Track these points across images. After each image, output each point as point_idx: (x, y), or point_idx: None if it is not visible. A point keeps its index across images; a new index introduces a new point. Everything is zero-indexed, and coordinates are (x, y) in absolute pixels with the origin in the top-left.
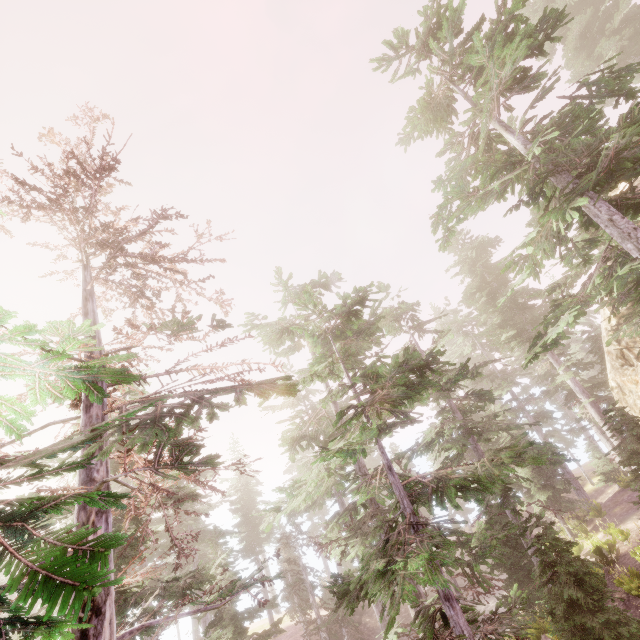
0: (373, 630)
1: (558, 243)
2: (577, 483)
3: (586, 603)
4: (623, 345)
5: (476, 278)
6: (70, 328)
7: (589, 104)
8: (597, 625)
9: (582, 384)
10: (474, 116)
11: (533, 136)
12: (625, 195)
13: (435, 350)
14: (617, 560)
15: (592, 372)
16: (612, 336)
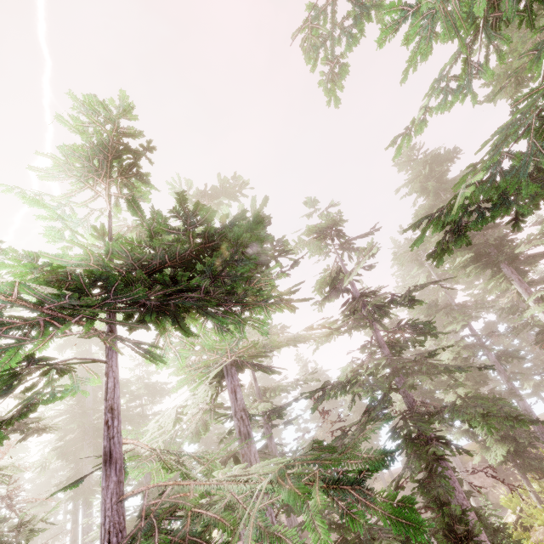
0: None
1: None
2: None
3: None
4: None
5: (429, 197)
6: None
7: None
8: None
9: None
10: None
11: None
12: None
13: (357, 269)
14: None
15: None
16: None
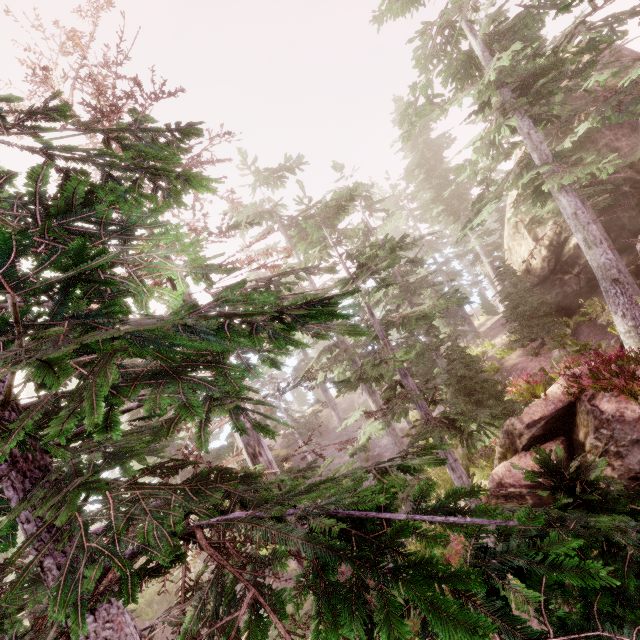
0: (326, 431)
1: (492, 147)
2: (470, 320)
3: (469, 374)
4: (519, 217)
5: (417, 154)
6: (194, 240)
7: (537, 14)
8: (472, 383)
9: (485, 248)
10: (447, 15)
11: (490, 38)
12: (541, 115)
13: (385, 228)
14: (486, 360)
15: (493, 236)
16: (513, 214)
